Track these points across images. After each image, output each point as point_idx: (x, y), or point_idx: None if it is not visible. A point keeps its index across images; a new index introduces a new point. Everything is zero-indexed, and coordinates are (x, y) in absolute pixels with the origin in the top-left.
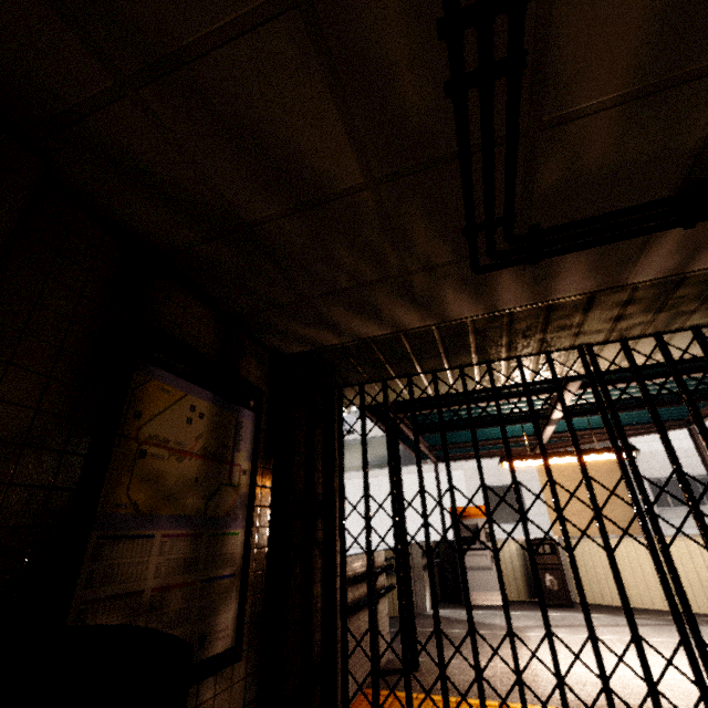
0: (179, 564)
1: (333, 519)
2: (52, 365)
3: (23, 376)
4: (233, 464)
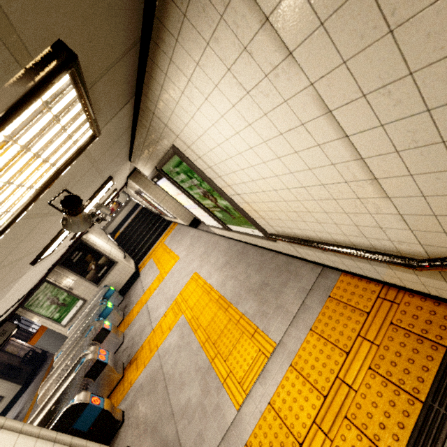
0: (24, 352)
1: (32, 334)
2: (4, 355)
3: (4, 357)
4: (17, 345)
